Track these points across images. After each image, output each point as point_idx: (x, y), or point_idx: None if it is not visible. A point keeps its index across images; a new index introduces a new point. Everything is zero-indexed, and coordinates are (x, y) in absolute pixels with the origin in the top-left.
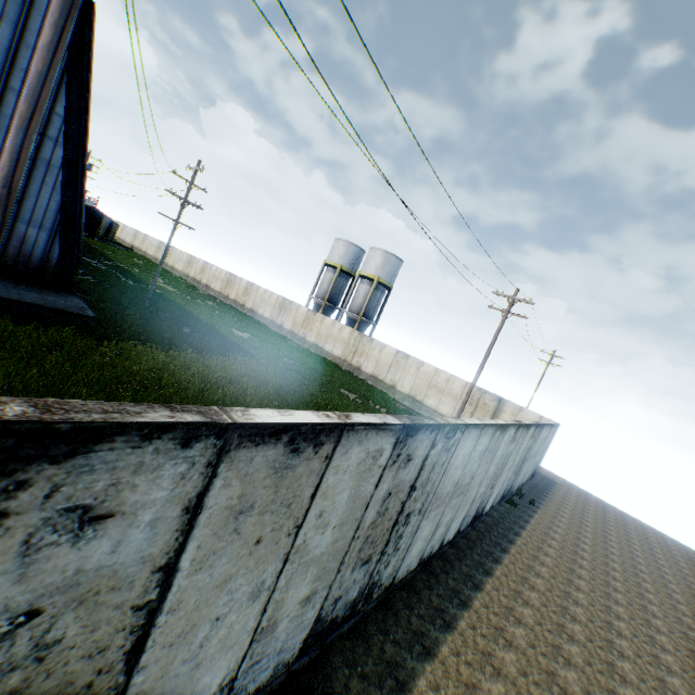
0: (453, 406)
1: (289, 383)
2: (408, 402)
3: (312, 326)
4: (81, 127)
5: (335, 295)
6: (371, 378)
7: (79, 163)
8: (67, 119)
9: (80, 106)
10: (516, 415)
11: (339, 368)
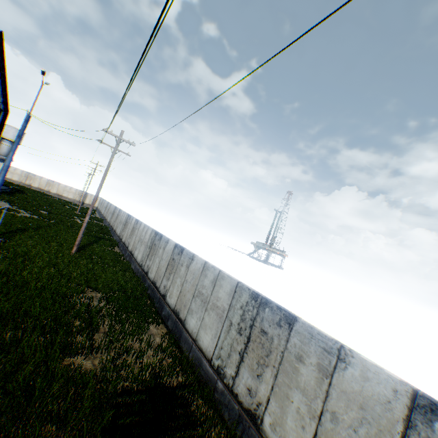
0: (74, 196)
1: (45, 197)
2: (57, 196)
3: None
4: None
5: None
6: (39, 189)
7: None
8: None
9: None
10: (92, 196)
11: (23, 186)
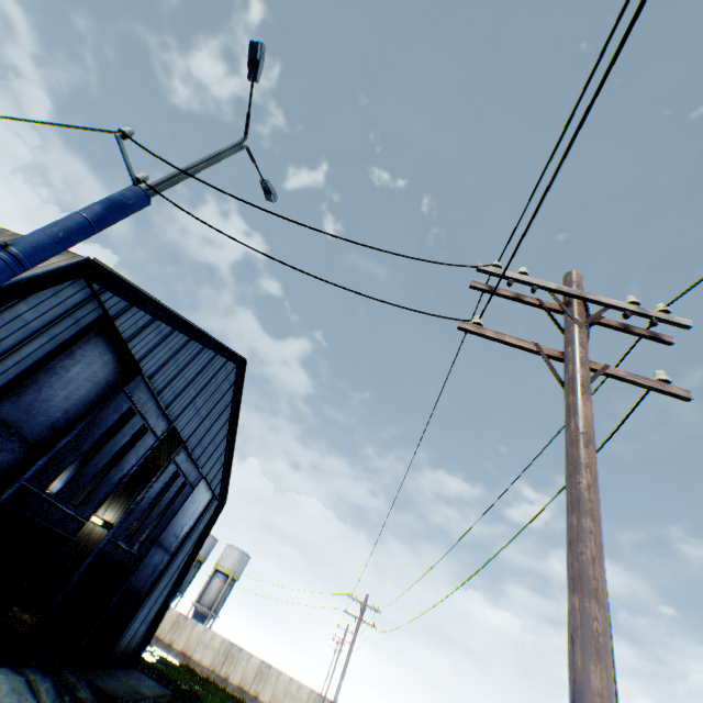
0: None
1: None
2: None
3: (182, 630)
4: (192, 556)
5: (185, 583)
6: (238, 688)
7: (181, 575)
8: (190, 555)
9: (196, 545)
10: None
11: (212, 680)
